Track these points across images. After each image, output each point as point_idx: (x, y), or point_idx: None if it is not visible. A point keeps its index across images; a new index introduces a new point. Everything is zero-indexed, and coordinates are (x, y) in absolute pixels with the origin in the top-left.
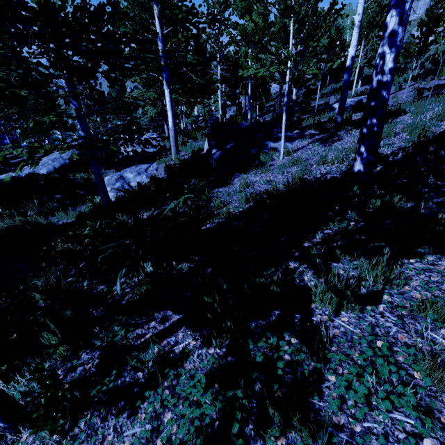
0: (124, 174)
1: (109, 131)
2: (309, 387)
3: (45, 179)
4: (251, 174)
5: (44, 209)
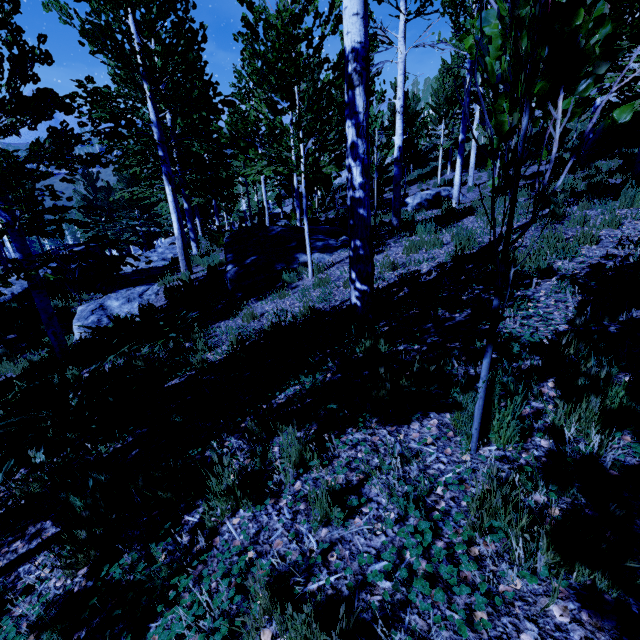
0: (107, 302)
1: (117, 235)
2: (123, 631)
3: None
4: (268, 300)
5: None
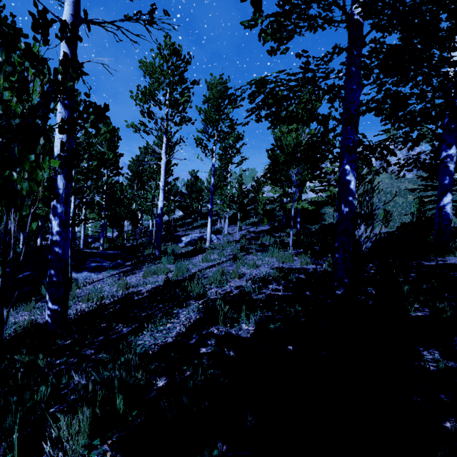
0: None
1: None
2: None
3: None
4: (15, 312)
5: None
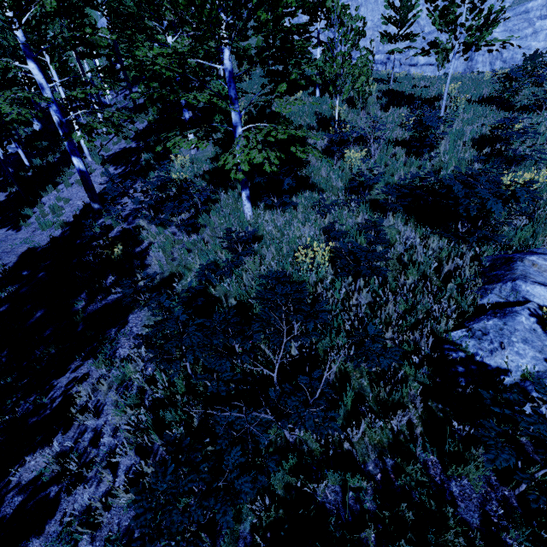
0: None
1: None
2: None
3: None
4: None
5: None
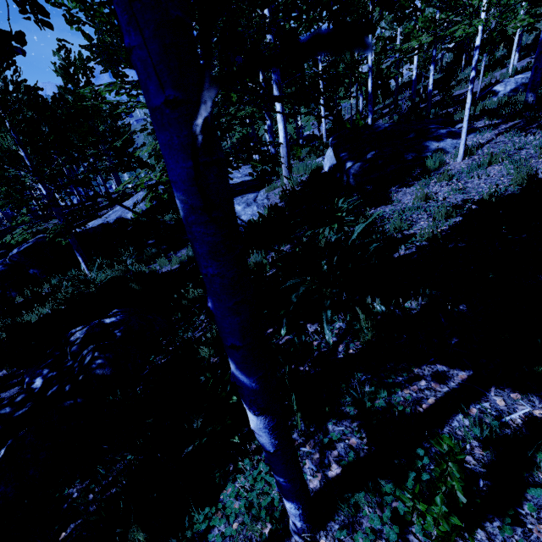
0: None
1: None
2: None
3: (134, 223)
4: (419, 186)
5: (144, 256)
